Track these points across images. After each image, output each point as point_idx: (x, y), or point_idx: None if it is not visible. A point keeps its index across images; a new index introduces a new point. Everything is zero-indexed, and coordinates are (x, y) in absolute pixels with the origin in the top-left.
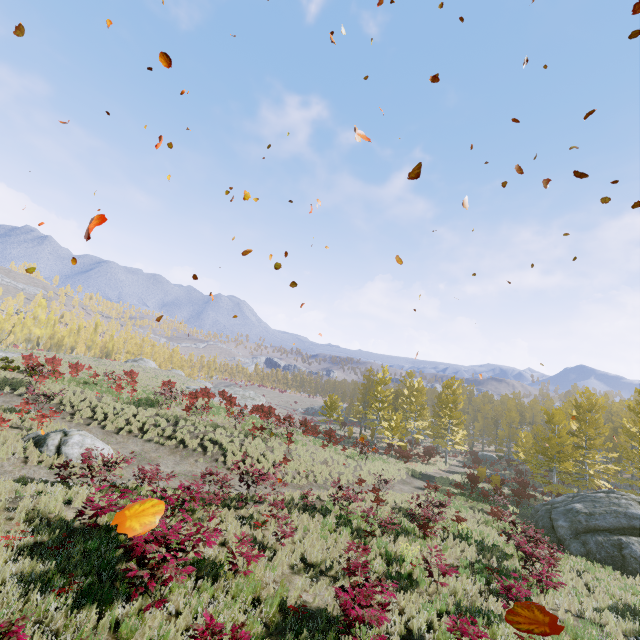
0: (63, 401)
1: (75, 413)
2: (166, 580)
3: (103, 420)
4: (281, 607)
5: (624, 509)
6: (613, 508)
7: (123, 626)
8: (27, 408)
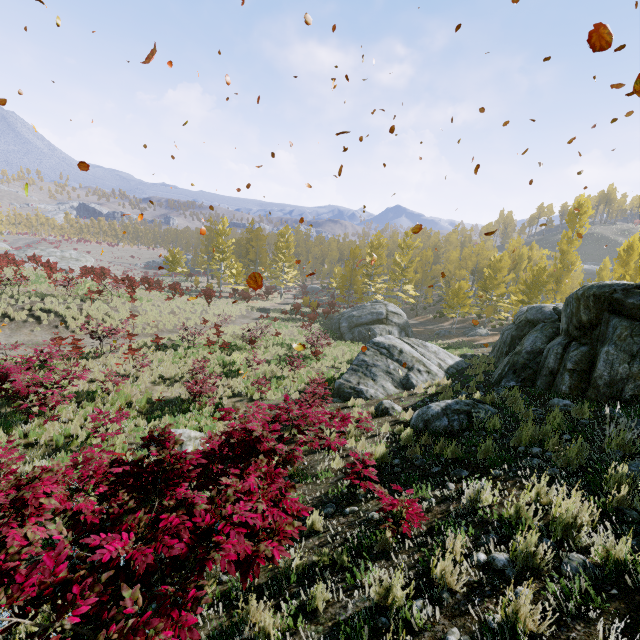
0: None
1: None
2: (54, 405)
3: None
4: (149, 402)
5: (377, 310)
6: (372, 311)
7: (31, 434)
8: None
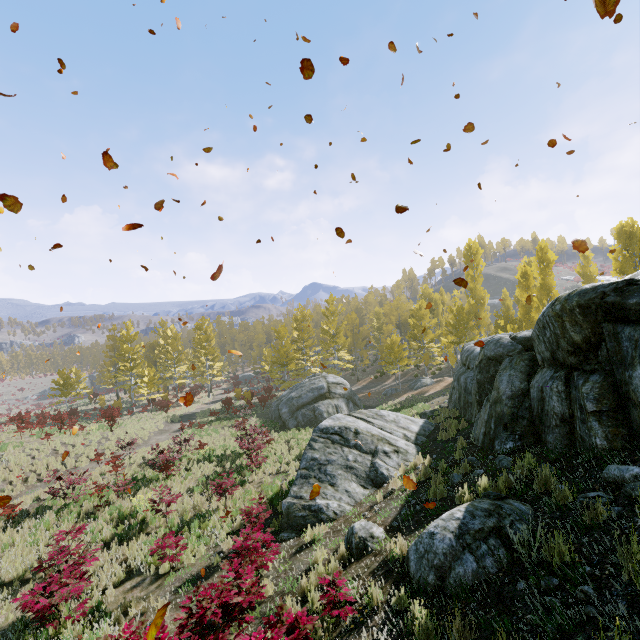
0: None
1: None
2: None
3: None
4: None
5: (317, 385)
6: (311, 387)
7: None
8: None
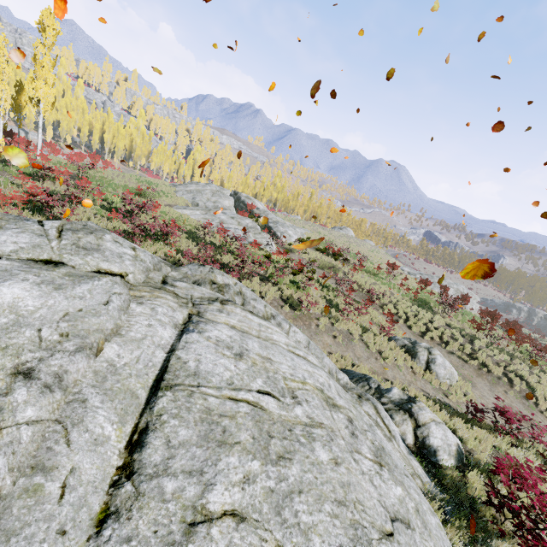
0: (370, 292)
1: (382, 306)
2: None
3: (405, 319)
4: None
5: None
6: None
7: None
8: (369, 304)
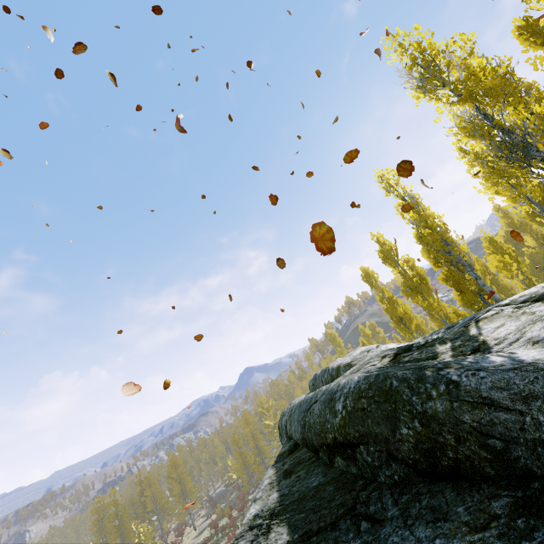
0: None
1: None
2: None
3: None
4: None
5: None
6: None
7: None
8: None
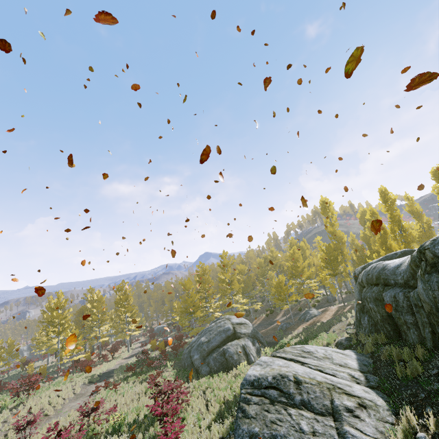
0: None
1: None
2: None
3: None
4: None
5: (223, 327)
6: (218, 330)
7: None
8: None
